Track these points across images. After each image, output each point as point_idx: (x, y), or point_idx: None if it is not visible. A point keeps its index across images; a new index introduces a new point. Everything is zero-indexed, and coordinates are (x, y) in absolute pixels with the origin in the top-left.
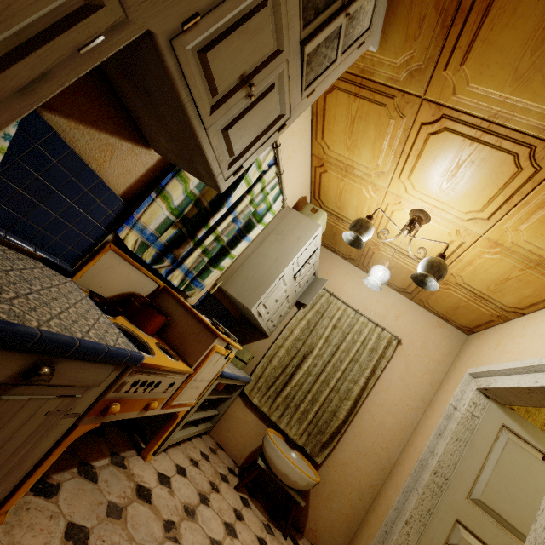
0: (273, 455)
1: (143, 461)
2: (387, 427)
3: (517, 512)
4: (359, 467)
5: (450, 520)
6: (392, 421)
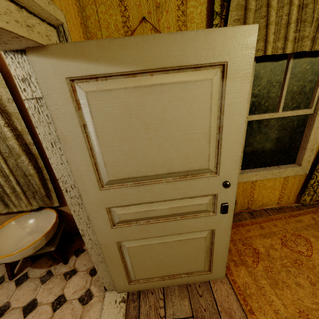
0: None
1: None
2: None
3: (142, 163)
4: None
5: (103, 213)
6: None
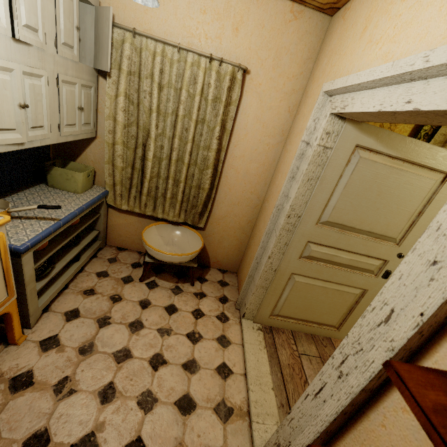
0: (153, 254)
1: (16, 346)
2: (252, 173)
3: (358, 217)
4: (236, 214)
5: (303, 244)
6: (256, 167)
